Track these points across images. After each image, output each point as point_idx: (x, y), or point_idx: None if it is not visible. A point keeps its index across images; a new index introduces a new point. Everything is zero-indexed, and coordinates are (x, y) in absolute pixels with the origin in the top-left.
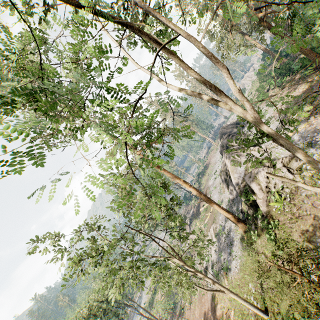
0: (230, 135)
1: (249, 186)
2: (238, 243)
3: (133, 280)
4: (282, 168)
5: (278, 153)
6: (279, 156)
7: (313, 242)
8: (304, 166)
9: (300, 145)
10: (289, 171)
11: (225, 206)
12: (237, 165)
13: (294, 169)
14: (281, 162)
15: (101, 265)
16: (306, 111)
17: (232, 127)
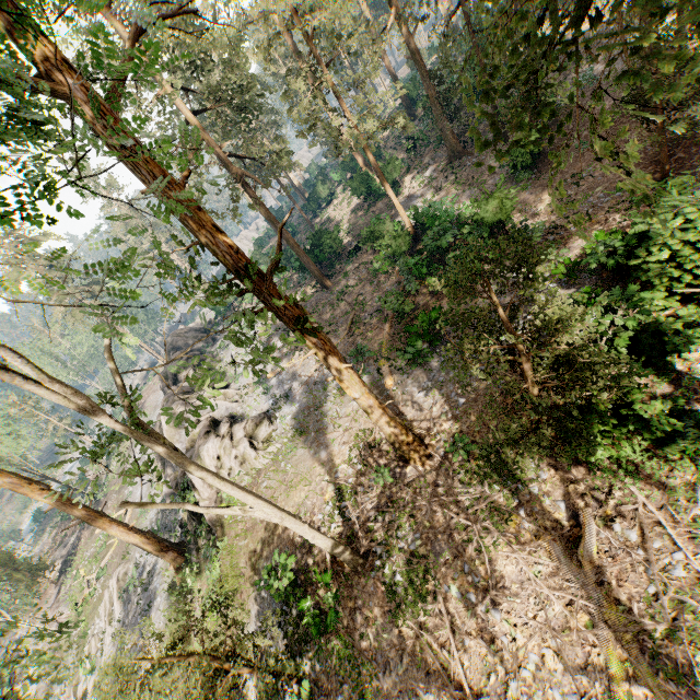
0: (186, 354)
1: None
2: (164, 600)
3: None
4: (243, 439)
5: (250, 406)
6: (252, 412)
7: (259, 570)
8: (274, 434)
9: (278, 396)
10: (252, 445)
11: (156, 514)
12: (183, 425)
13: (260, 441)
14: (244, 429)
15: None
16: (294, 341)
17: (194, 337)
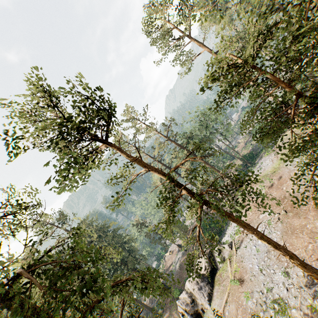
0: None
1: None
2: None
3: None
4: None
5: None
6: None
7: None
8: None
9: None
10: None
11: None
12: None
13: None
14: None
15: None
16: None
17: None
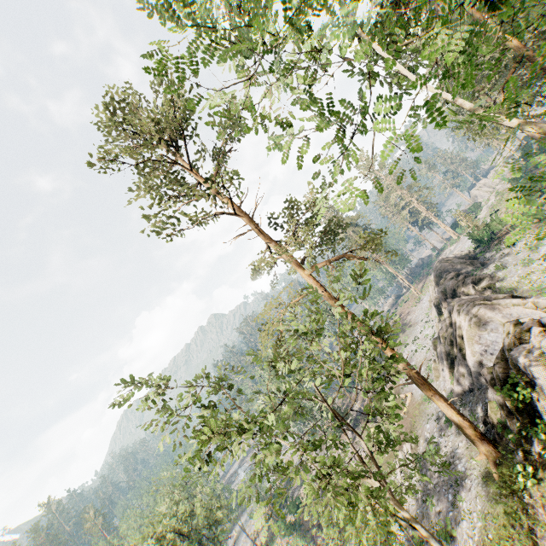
0: (459, 275)
1: (517, 371)
2: (475, 485)
3: (338, 500)
4: None
5: None
6: None
7: None
8: None
9: None
10: None
11: None
12: (483, 328)
13: None
14: None
15: (269, 454)
16: None
17: (461, 263)
